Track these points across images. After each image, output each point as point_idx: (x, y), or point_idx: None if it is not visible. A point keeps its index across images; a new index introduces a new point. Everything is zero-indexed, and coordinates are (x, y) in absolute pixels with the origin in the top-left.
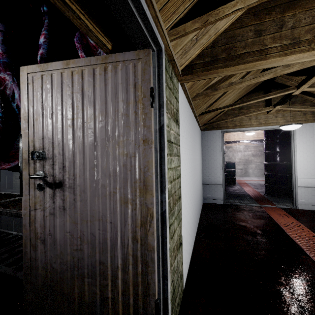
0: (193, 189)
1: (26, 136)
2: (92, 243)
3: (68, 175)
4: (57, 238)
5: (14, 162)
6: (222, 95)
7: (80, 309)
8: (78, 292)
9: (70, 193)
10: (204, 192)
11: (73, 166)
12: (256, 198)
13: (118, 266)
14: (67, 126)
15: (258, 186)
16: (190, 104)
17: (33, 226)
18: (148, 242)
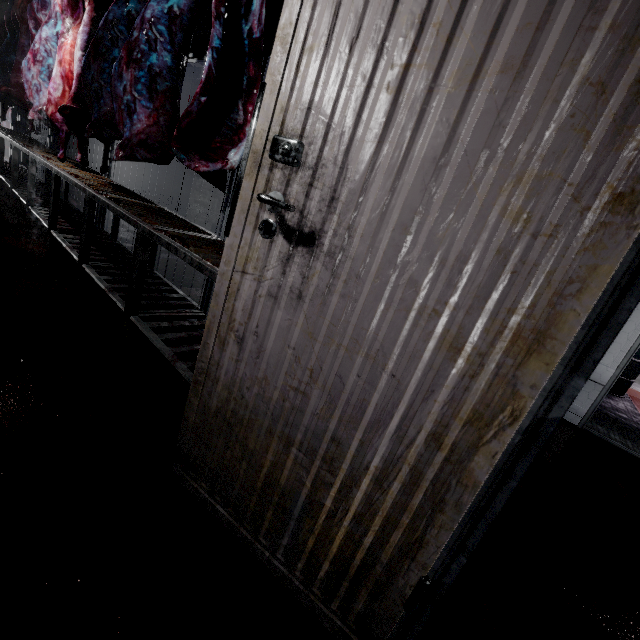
0: None
1: (273, 92)
2: (332, 394)
3: (336, 224)
4: (267, 348)
5: (214, 162)
6: None
7: (266, 488)
8: (272, 461)
9: (324, 268)
10: None
11: (356, 204)
12: None
13: (368, 467)
14: (382, 87)
15: None
16: None
17: (231, 303)
18: (469, 465)
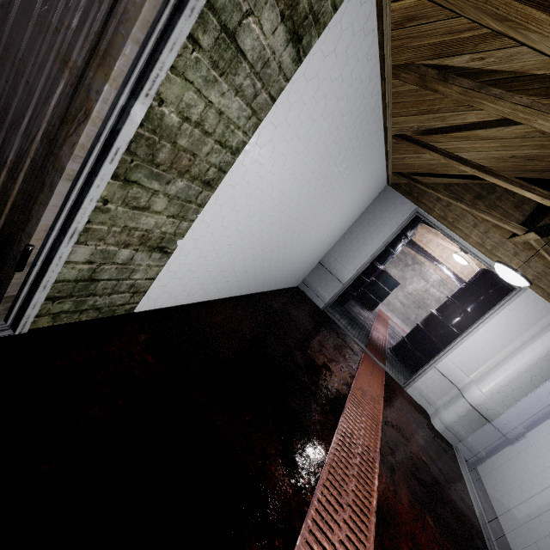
0: (277, 232)
1: None
2: None
3: None
4: None
5: None
6: (463, 129)
7: None
8: None
9: None
10: (312, 275)
11: None
12: (372, 341)
13: (7, 162)
14: None
15: (398, 337)
16: (383, 78)
17: None
18: (60, 154)
